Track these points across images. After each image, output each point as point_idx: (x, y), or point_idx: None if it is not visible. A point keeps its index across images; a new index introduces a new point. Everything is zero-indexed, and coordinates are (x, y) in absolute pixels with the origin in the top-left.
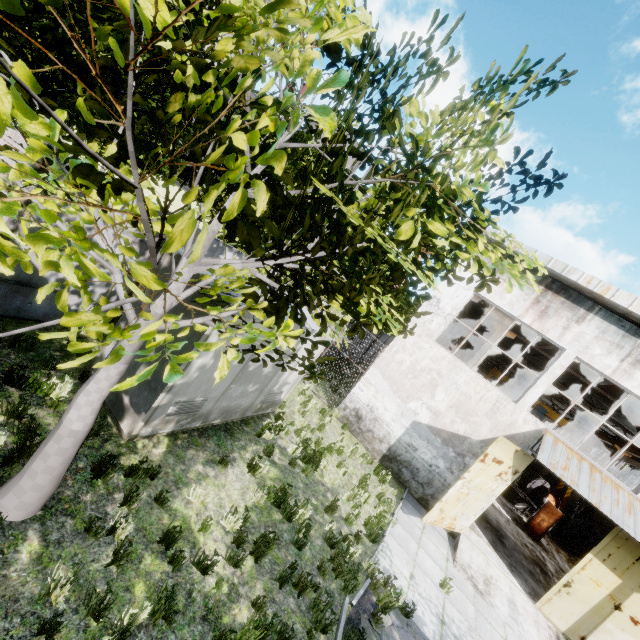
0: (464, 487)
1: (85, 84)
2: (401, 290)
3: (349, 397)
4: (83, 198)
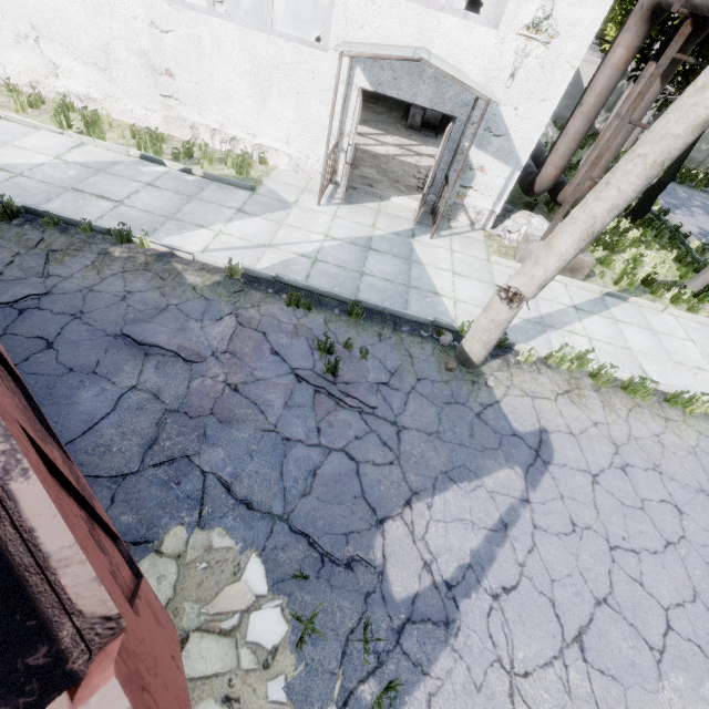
0: None
1: None
2: None
3: None
4: None
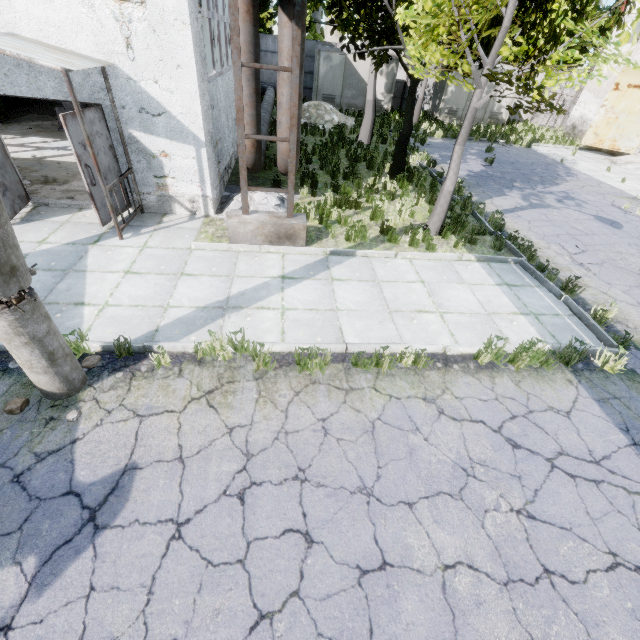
0: (609, 113)
1: None
2: None
3: (568, 120)
4: None
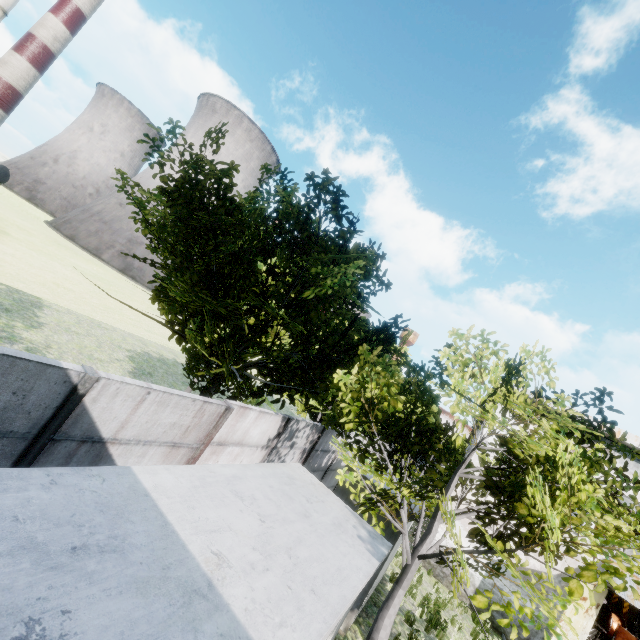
0: (563, 629)
1: (394, 438)
2: None
3: None
4: (367, 481)
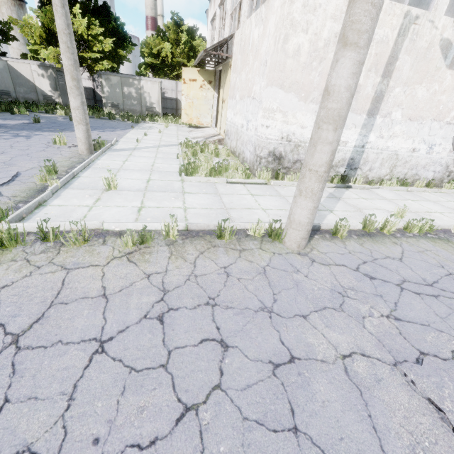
0: (188, 99)
1: None
2: (84, 39)
3: None
4: None
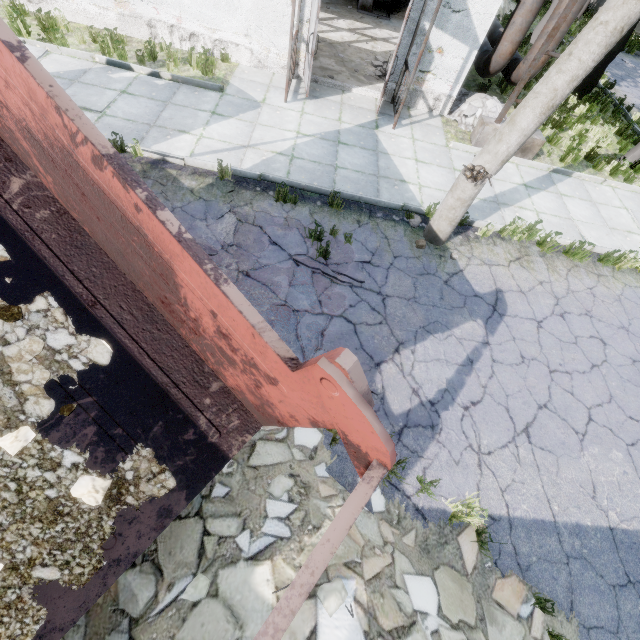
0: None
1: None
2: None
3: None
4: None
